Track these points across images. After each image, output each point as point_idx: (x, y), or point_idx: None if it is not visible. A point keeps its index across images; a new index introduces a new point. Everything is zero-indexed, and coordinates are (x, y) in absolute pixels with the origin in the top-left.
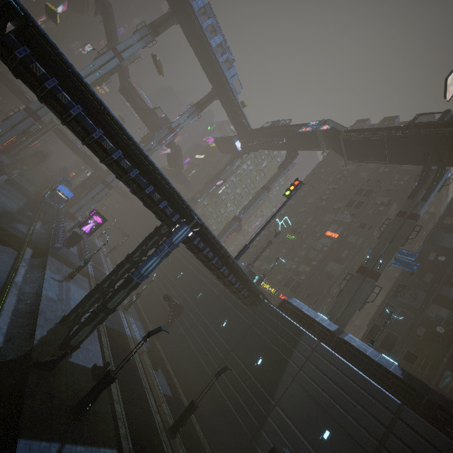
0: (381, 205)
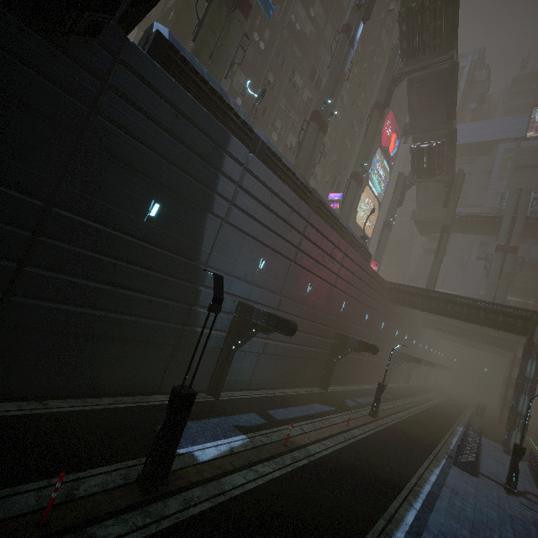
0: None
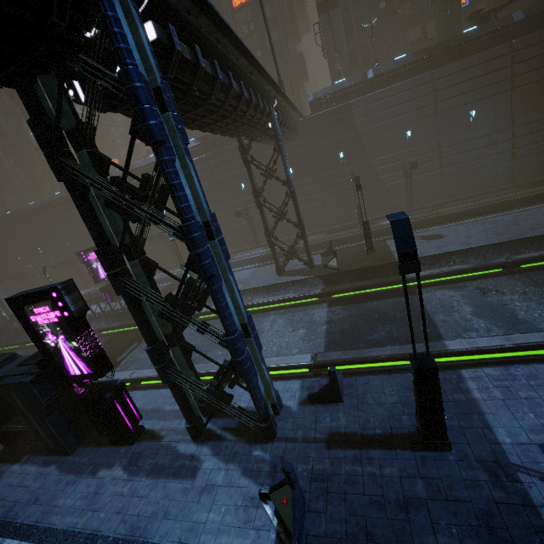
0: None
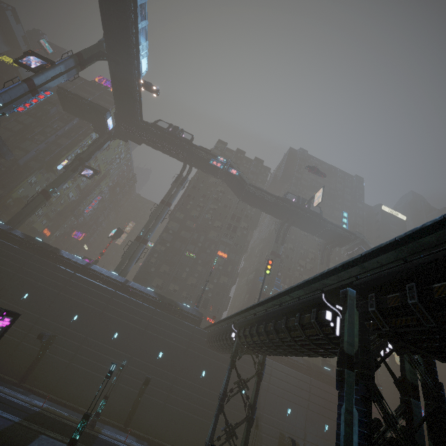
0: (244, 229)
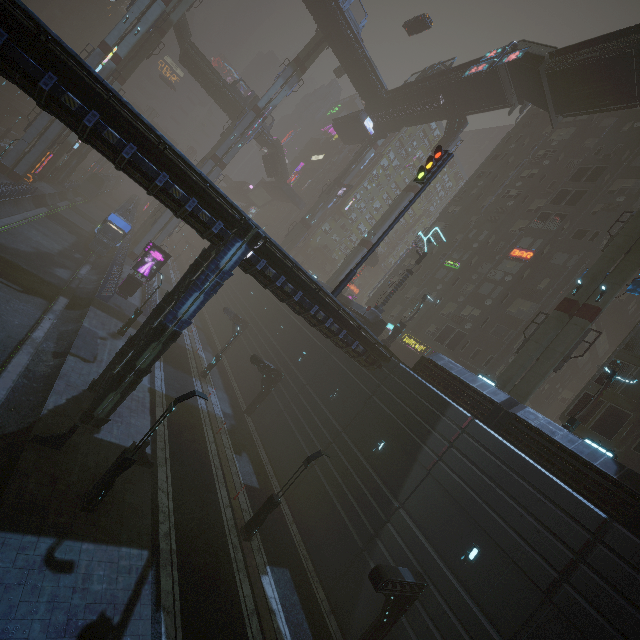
0: (620, 194)
